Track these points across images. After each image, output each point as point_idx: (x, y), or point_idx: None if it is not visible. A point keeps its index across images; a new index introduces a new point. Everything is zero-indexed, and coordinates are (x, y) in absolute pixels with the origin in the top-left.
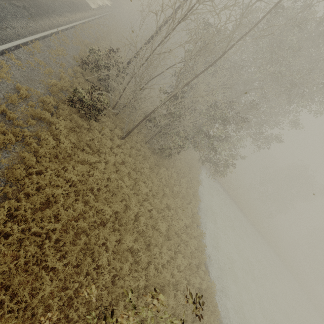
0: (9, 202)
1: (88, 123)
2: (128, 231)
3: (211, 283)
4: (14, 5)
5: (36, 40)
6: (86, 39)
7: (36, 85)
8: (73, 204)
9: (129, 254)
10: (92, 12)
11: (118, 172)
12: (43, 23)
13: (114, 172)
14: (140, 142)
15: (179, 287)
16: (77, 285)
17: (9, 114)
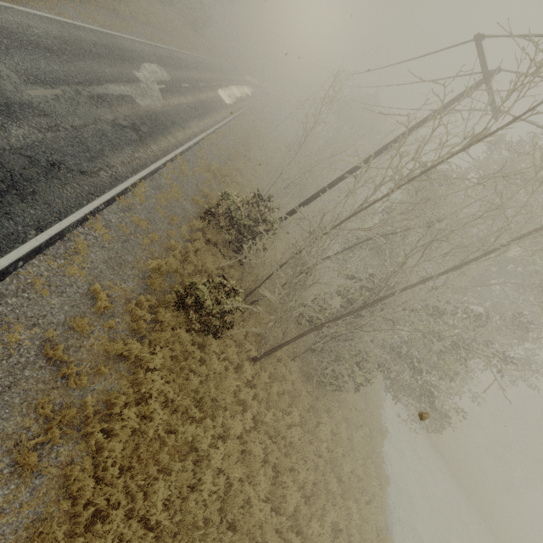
0: None
1: (202, 339)
2: None
3: None
4: (119, 126)
5: (140, 181)
6: (214, 159)
7: (126, 273)
8: None
9: None
10: (226, 111)
11: (246, 456)
12: (156, 147)
13: (238, 457)
14: (286, 360)
15: None
16: None
17: (66, 370)
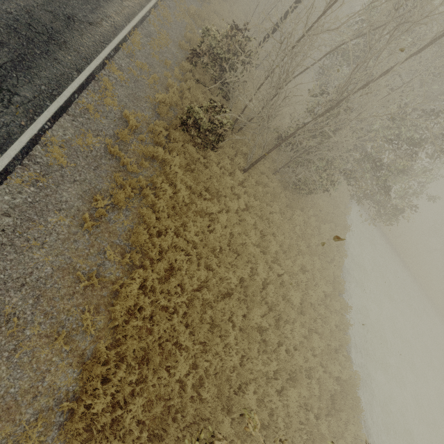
0: (137, 271)
1: (204, 153)
2: (256, 304)
3: (354, 372)
4: None
5: (134, 30)
6: (192, 3)
7: (142, 105)
8: (197, 271)
9: (258, 334)
10: None
11: (242, 223)
12: None
13: (237, 223)
14: (268, 173)
15: (313, 373)
16: (206, 365)
17: (124, 159)
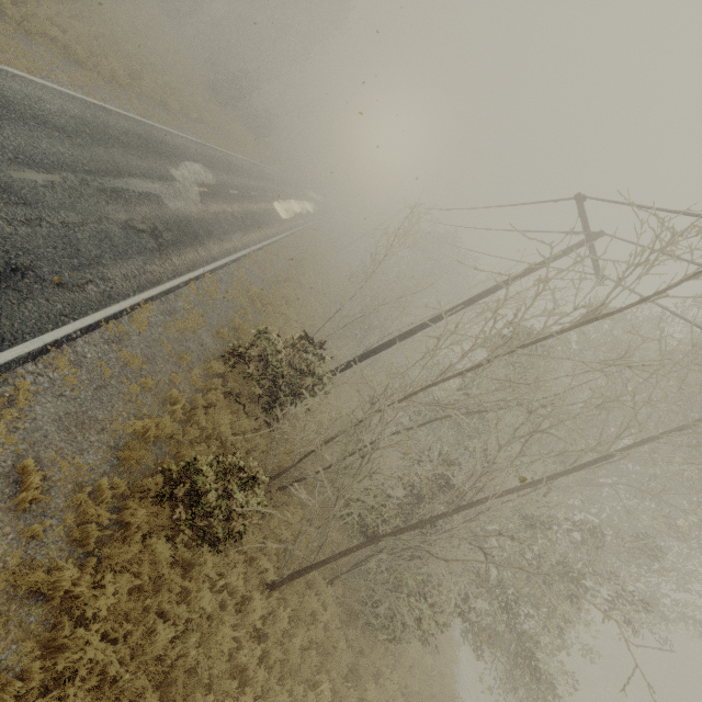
0: None
1: (192, 552)
2: None
3: None
4: (133, 229)
5: (146, 302)
6: (256, 282)
7: (89, 438)
8: None
9: None
10: (280, 226)
11: None
12: (180, 260)
13: None
14: (321, 584)
15: None
16: None
17: None
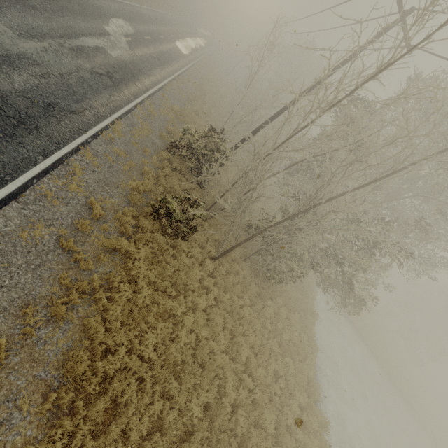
0: (62, 421)
1: (174, 241)
2: (222, 443)
3: None
4: (97, 73)
5: (117, 120)
6: (176, 103)
7: (113, 191)
8: (149, 406)
9: None
10: (184, 60)
11: (210, 323)
12: (128, 92)
13: (204, 324)
14: (239, 260)
15: None
16: None
17: (77, 255)
